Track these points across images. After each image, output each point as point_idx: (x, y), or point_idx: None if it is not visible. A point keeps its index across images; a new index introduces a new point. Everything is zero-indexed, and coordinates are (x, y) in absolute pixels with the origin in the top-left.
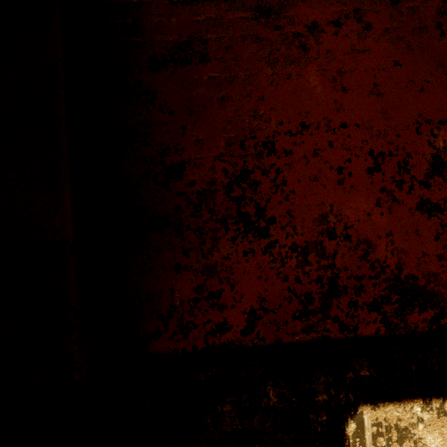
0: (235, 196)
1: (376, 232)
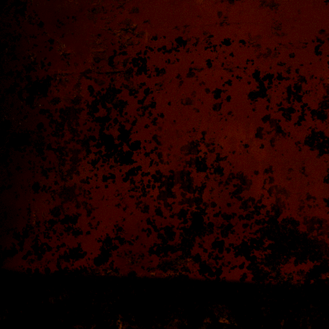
0: (99, 117)
1: (253, 167)
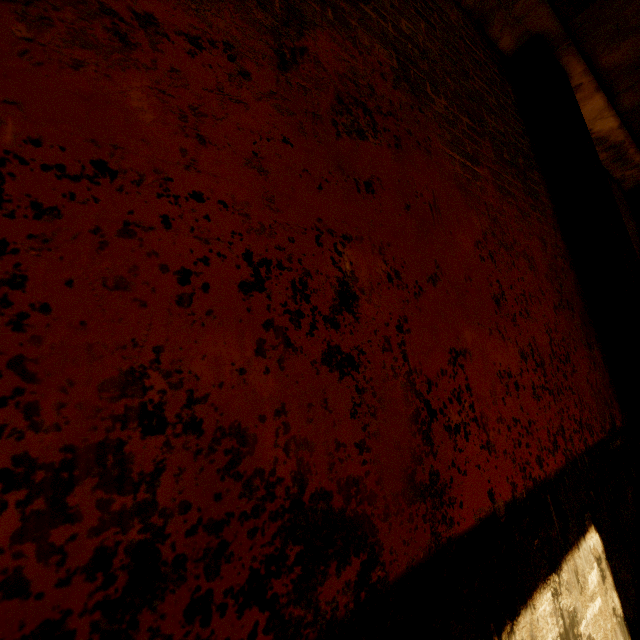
0: None
1: (257, 409)
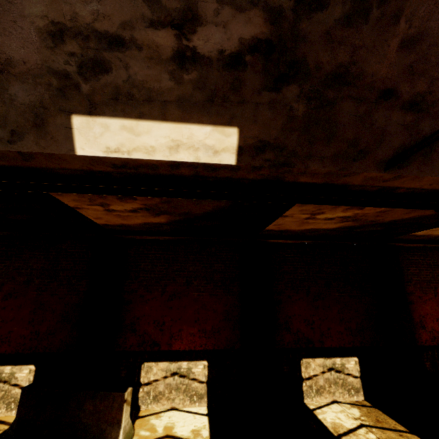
0: (420, 323)
1: (438, 330)
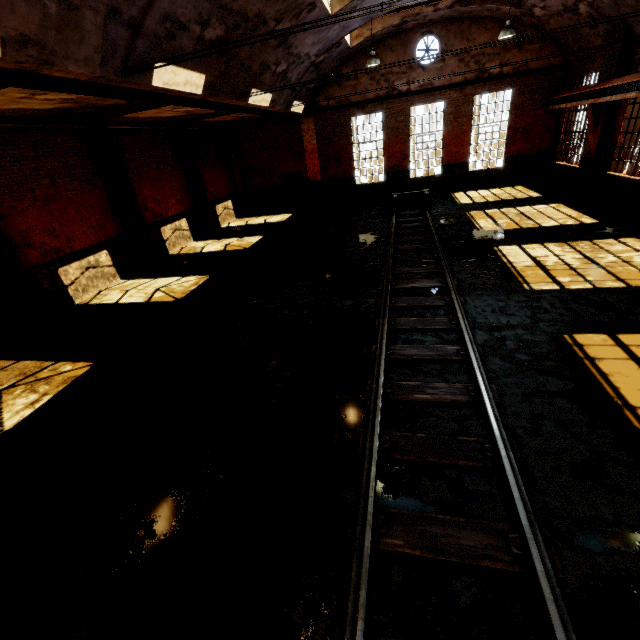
0: (24, 241)
1: (50, 242)
